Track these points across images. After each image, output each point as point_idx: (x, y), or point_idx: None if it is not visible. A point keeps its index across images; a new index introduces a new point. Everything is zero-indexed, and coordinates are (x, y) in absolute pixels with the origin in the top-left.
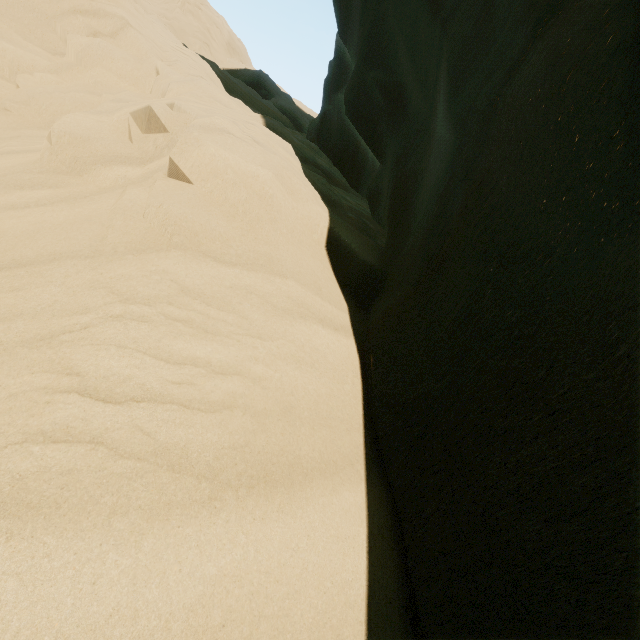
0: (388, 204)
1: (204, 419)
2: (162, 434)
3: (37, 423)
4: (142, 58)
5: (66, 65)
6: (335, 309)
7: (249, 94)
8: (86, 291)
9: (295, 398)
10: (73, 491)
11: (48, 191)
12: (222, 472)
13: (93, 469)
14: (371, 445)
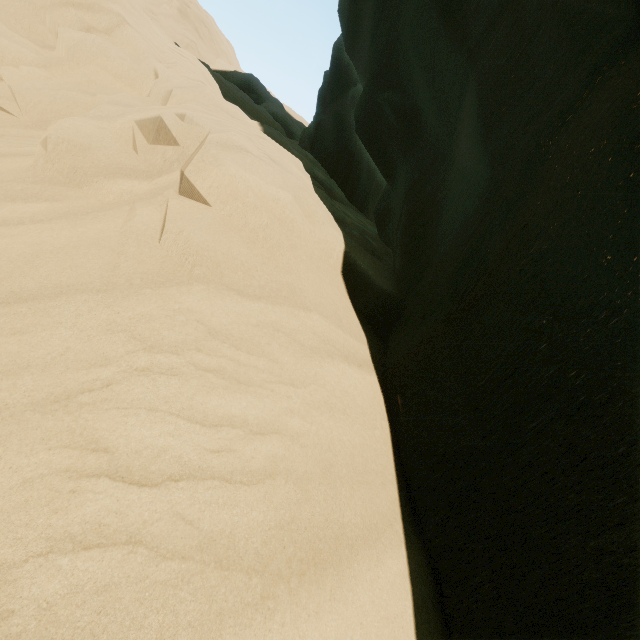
0: (402, 228)
1: (247, 494)
2: (206, 521)
3: (62, 523)
4: (139, 58)
5: (56, 60)
6: (356, 342)
7: (242, 98)
8: (103, 335)
9: (333, 454)
10: (112, 615)
11: (44, 205)
12: (271, 560)
13: (133, 580)
14: (405, 498)
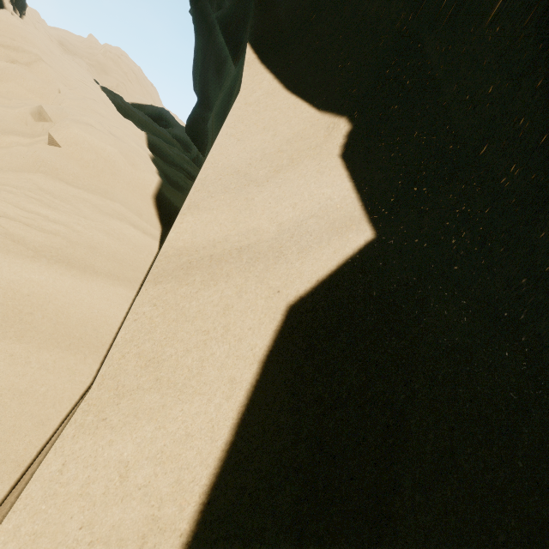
0: None
1: (37, 233)
2: (11, 229)
3: None
4: (49, 82)
5: None
6: (150, 226)
7: (146, 121)
8: None
9: (100, 246)
10: None
11: None
12: (42, 252)
13: None
14: None
